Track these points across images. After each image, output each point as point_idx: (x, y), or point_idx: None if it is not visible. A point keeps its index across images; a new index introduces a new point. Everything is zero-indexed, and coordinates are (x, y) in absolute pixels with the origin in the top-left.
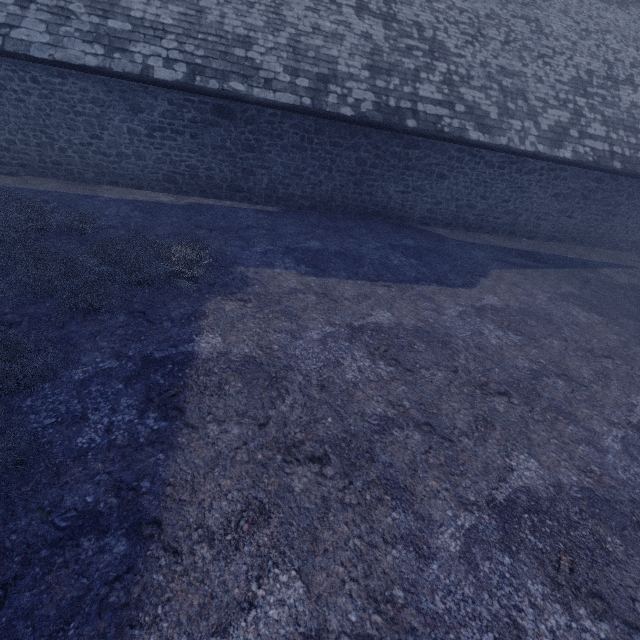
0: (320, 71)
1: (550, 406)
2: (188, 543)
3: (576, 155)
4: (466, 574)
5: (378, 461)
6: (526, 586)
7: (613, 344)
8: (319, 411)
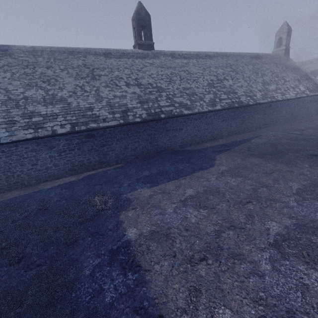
0: (122, 109)
1: (266, 199)
2: (178, 317)
3: (222, 106)
4: (278, 275)
5: (224, 248)
6: (298, 268)
7: (271, 167)
8: (191, 240)
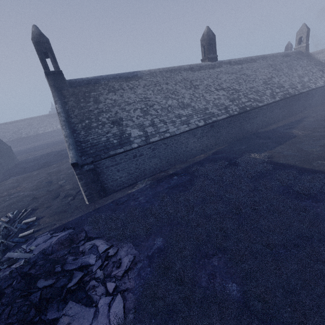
0: (223, 107)
1: None
2: None
3: (279, 98)
4: None
5: None
6: None
7: None
8: None
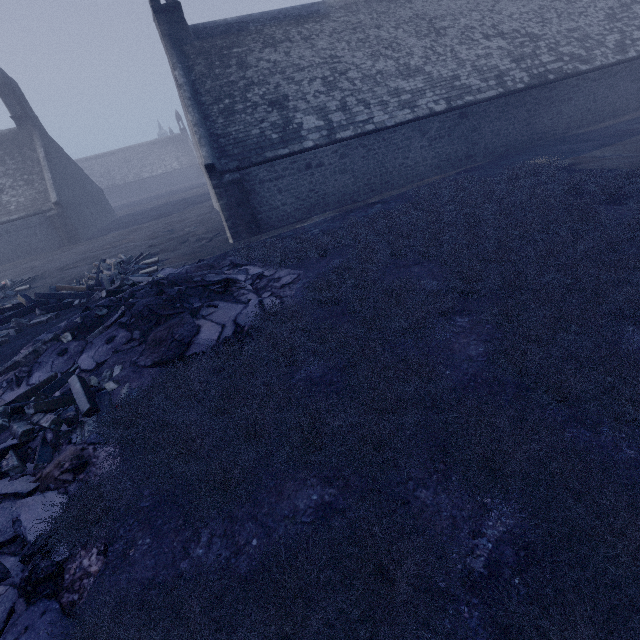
0: (494, 74)
1: None
2: None
3: (638, 52)
4: None
5: None
6: None
7: None
8: None
